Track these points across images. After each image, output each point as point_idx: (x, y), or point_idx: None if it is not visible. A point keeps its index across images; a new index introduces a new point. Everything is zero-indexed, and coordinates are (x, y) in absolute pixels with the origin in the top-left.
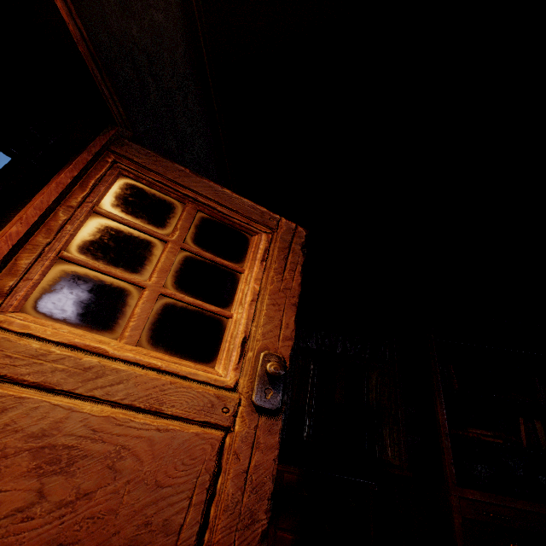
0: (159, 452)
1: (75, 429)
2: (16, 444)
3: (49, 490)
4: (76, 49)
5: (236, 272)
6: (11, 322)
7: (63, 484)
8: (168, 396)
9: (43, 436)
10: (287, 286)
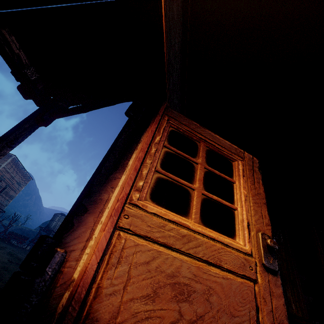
0: (227, 293)
1: (186, 273)
2: (163, 280)
3: (183, 312)
4: (164, 65)
5: (231, 182)
6: (146, 206)
7: (188, 308)
8: (222, 256)
9: (173, 276)
10: (258, 192)
